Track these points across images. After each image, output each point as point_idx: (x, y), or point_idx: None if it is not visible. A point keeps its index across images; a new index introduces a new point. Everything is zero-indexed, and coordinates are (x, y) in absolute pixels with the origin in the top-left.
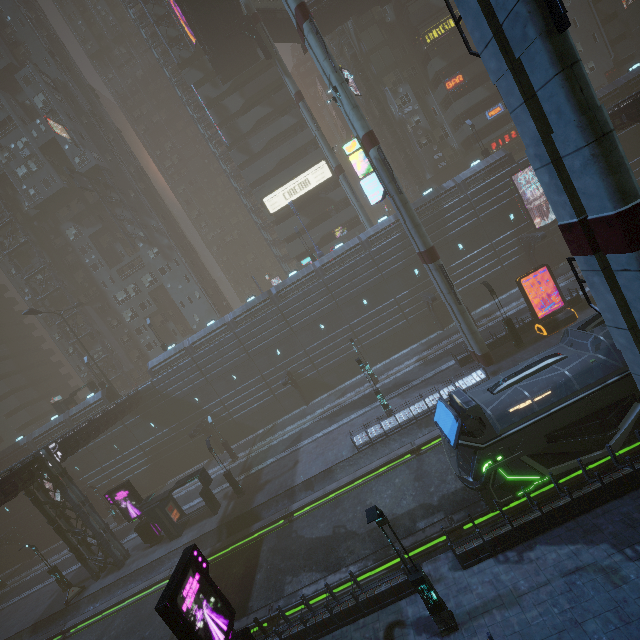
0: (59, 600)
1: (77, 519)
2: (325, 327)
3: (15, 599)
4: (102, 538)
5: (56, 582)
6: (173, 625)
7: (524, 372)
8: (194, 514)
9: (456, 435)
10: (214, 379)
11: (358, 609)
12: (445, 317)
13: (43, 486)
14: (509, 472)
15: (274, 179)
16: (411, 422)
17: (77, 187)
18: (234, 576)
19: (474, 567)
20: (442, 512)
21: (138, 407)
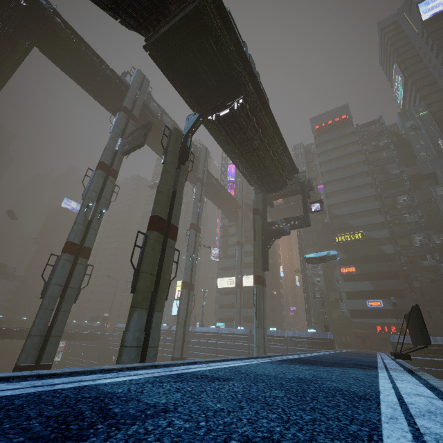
0: None
1: None
2: None
3: None
4: None
5: None
6: None
7: None
8: None
9: None
10: None
11: None
12: None
13: None
14: None
15: (229, 271)
16: None
17: None
18: None
19: None
20: None
21: (99, 341)
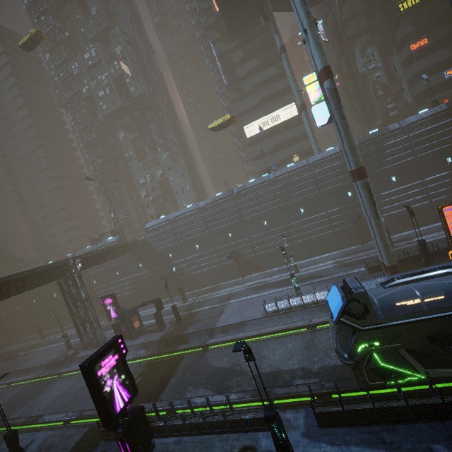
0: (64, 355)
1: (81, 308)
2: (267, 224)
3: (45, 347)
4: (92, 324)
5: (65, 343)
6: (88, 381)
7: (420, 275)
8: (148, 327)
9: (339, 312)
10: (184, 244)
11: (225, 425)
12: (367, 235)
13: (68, 282)
14: (384, 360)
15: (254, 113)
16: (314, 305)
17: (130, 107)
18: (158, 374)
19: (329, 428)
20: (318, 378)
21: (135, 251)
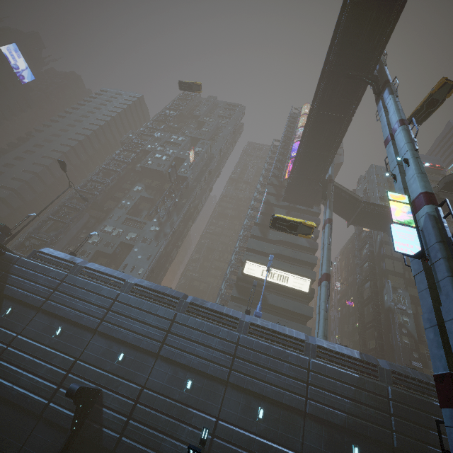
0: None
1: None
2: (190, 388)
3: None
4: None
5: None
6: None
7: None
8: None
9: None
10: (47, 311)
11: None
12: None
13: None
14: None
15: (265, 258)
16: None
17: (167, 179)
18: None
19: None
20: None
21: None
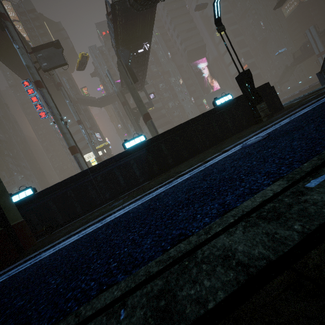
0: None
1: None
2: None
3: None
4: None
5: None
6: None
7: None
8: None
9: None
10: None
11: None
12: None
13: None
14: None
15: (82, 151)
16: None
17: None
18: None
19: None
20: None
21: None
